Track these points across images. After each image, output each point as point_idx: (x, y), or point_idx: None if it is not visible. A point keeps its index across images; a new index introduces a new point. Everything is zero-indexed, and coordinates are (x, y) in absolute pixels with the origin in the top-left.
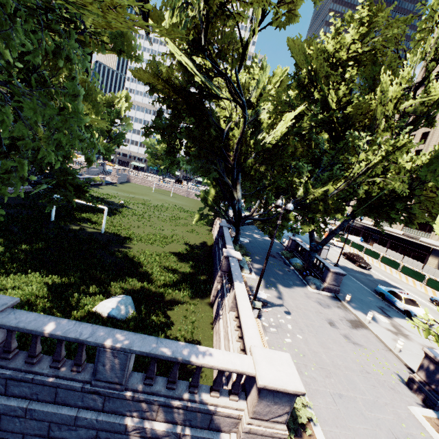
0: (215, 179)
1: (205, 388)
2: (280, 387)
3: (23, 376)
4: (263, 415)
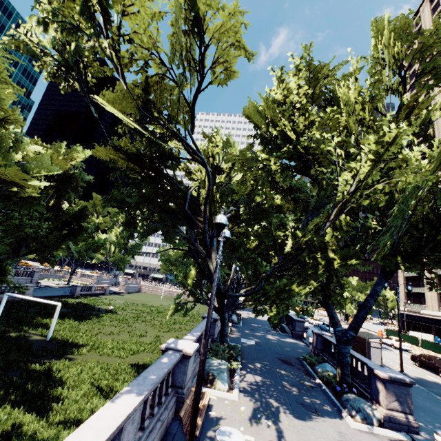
0: (189, 252)
1: None
2: None
3: None
4: None
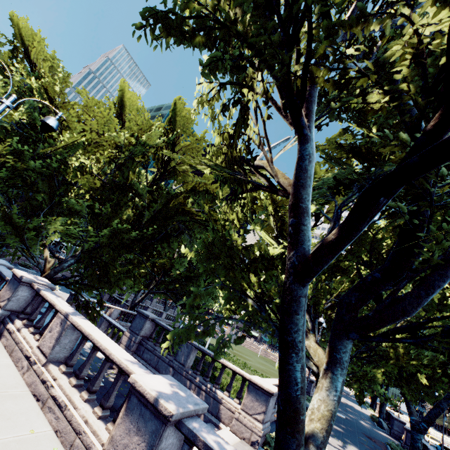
0: None
1: (222, 392)
2: (259, 382)
3: (151, 348)
4: (249, 409)
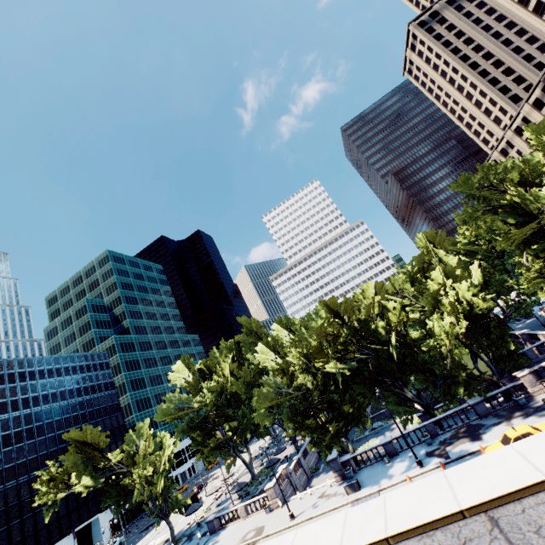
0: None
1: None
2: None
3: None
4: None
